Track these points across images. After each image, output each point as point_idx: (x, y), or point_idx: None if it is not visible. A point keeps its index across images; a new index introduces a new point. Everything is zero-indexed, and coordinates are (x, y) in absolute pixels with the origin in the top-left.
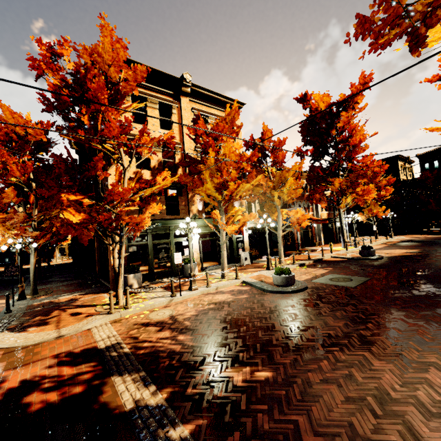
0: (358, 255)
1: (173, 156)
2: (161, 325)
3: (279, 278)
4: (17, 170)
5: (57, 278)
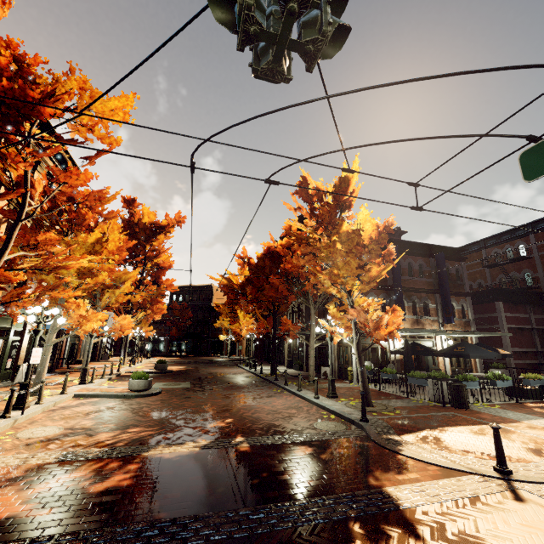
0: (150, 370)
1: None
2: (79, 434)
3: (143, 381)
4: None
5: None
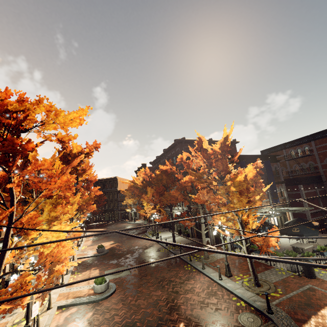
0: (93, 252)
1: None
2: None
3: (104, 285)
4: None
5: None
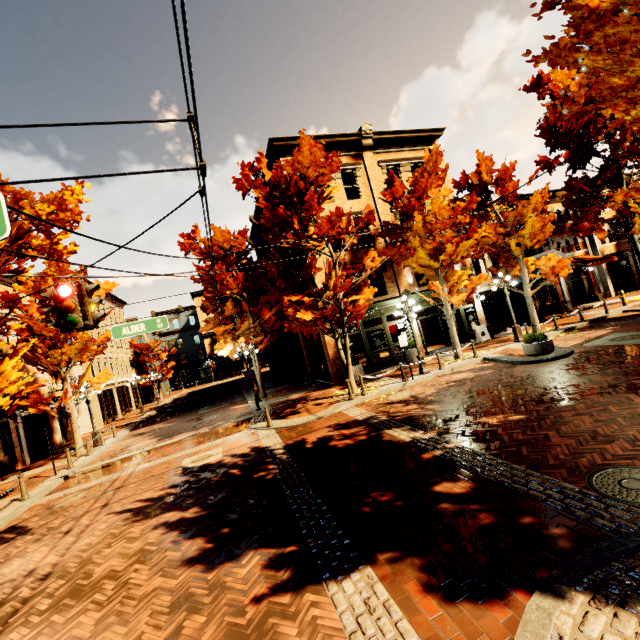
0: None
1: (367, 227)
2: (405, 402)
3: (530, 346)
4: (234, 283)
5: (269, 385)
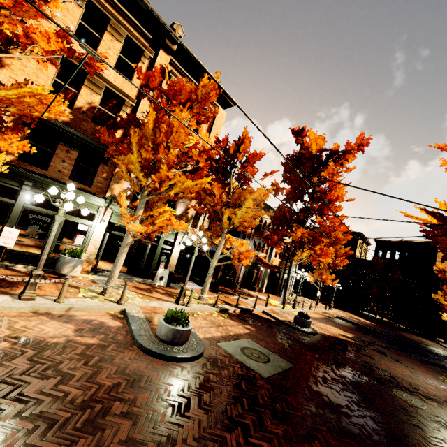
0: (292, 320)
1: (117, 110)
2: None
3: (165, 327)
4: None
5: None
